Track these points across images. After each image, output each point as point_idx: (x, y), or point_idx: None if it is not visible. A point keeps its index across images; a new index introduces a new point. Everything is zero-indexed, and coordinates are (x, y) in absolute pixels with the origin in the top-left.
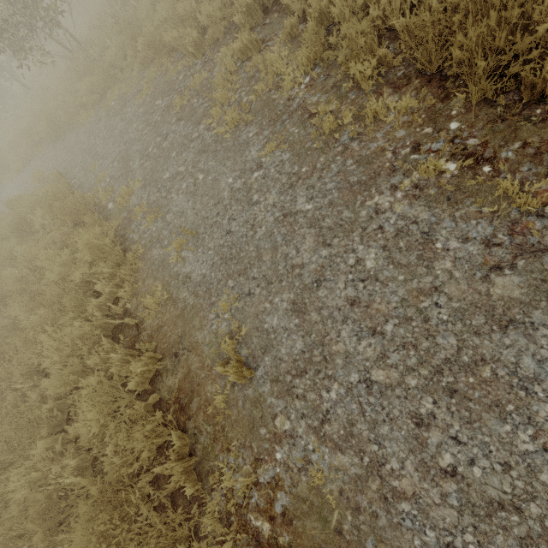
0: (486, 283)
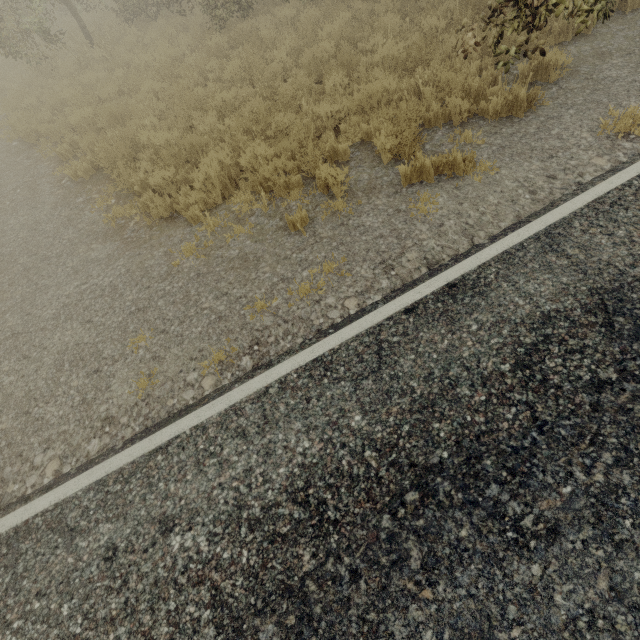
0: None
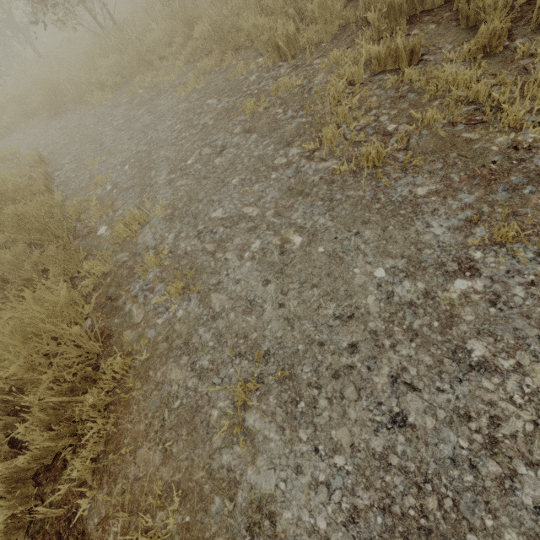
0: None
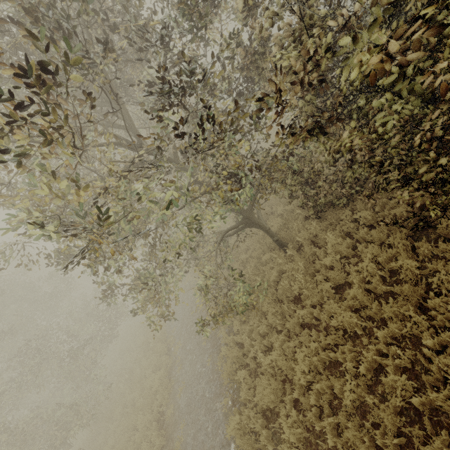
0: None
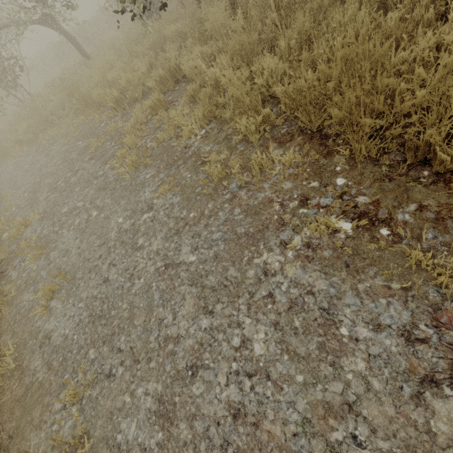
0: (422, 409)
